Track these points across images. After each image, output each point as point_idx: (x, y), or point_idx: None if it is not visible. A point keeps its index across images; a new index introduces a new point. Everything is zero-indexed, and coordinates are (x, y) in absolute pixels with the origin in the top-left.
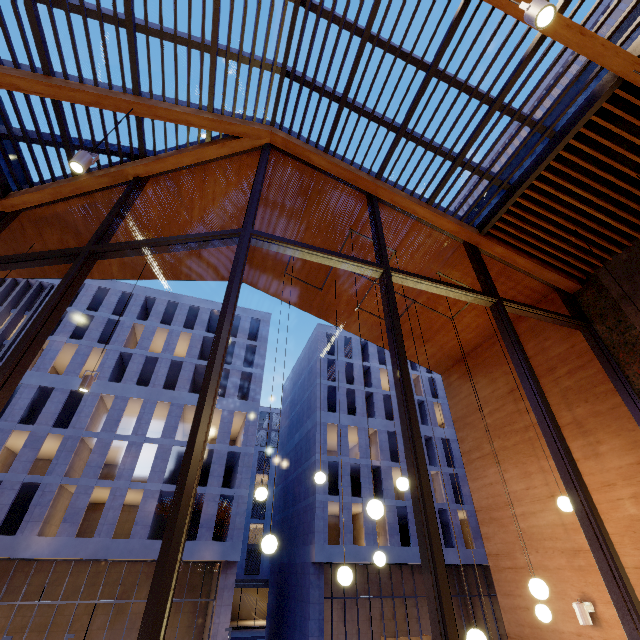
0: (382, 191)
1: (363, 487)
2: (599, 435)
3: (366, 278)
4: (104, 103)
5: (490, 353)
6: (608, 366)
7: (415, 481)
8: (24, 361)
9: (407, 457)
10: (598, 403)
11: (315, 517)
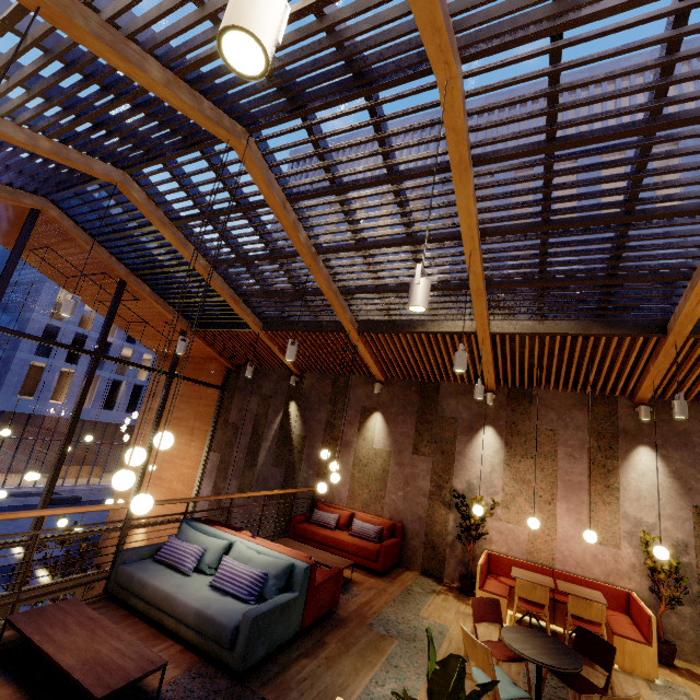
0: (132, 284)
1: (83, 357)
2: (195, 438)
3: (112, 296)
4: None
5: (187, 366)
6: (215, 413)
7: (50, 480)
8: None
9: (53, 469)
10: (204, 425)
11: (9, 372)
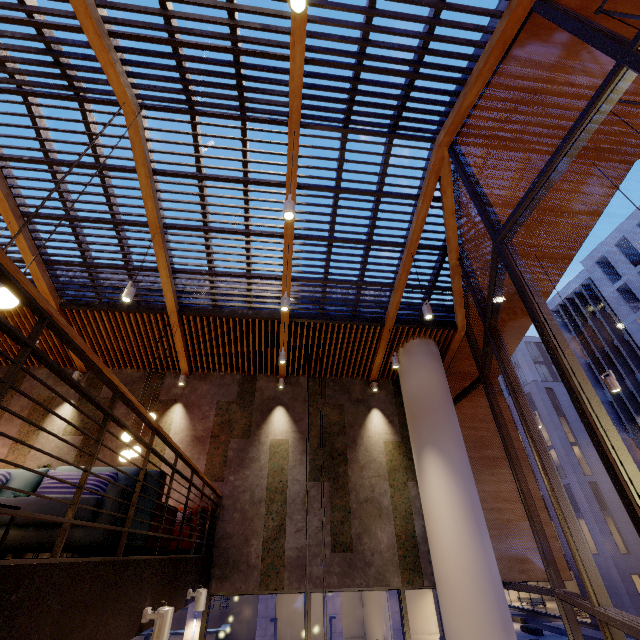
0: None
1: None
2: None
3: None
4: (407, 268)
5: None
6: None
7: None
8: (527, 417)
9: None
10: None
11: None
